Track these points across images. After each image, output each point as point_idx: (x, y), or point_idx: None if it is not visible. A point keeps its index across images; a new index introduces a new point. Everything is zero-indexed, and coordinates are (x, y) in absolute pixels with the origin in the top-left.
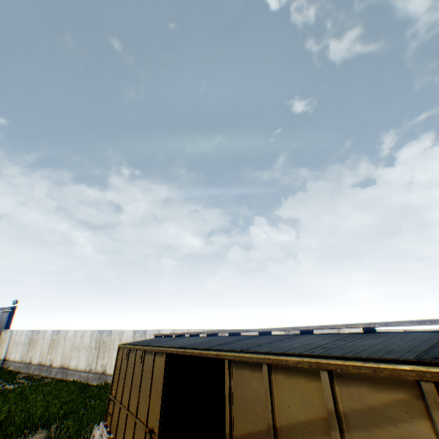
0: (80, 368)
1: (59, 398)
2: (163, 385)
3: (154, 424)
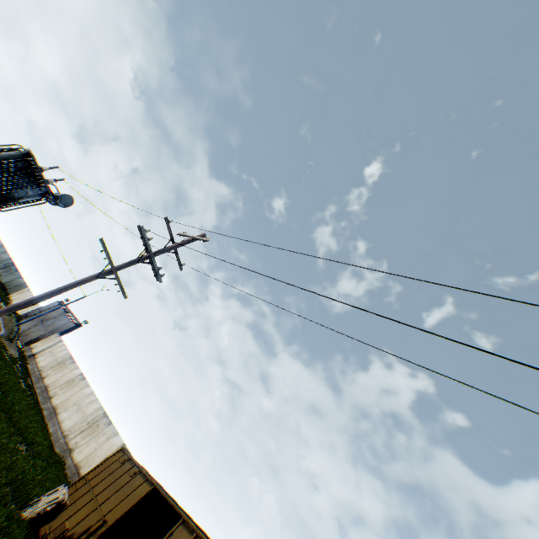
0: (64, 424)
1: (42, 434)
2: (136, 502)
3: (111, 518)
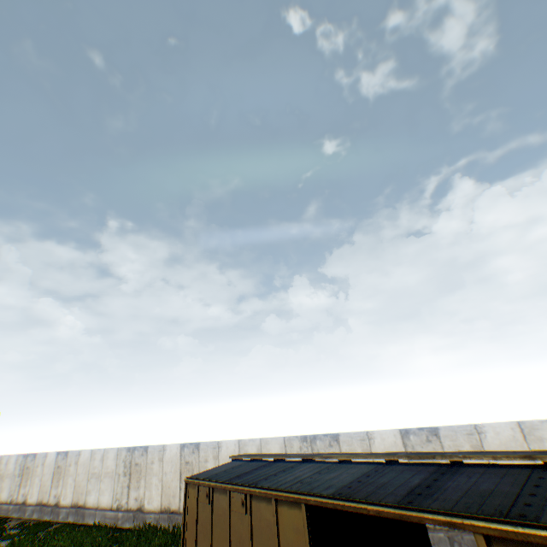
0: (103, 504)
1: None
2: None
3: None
